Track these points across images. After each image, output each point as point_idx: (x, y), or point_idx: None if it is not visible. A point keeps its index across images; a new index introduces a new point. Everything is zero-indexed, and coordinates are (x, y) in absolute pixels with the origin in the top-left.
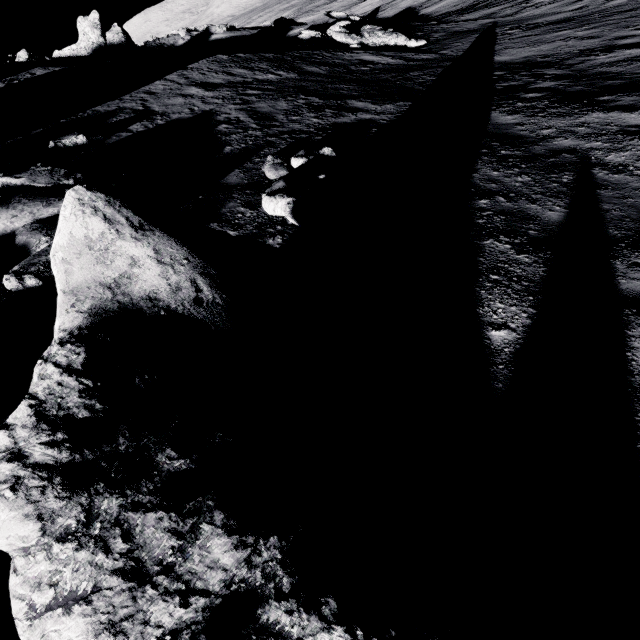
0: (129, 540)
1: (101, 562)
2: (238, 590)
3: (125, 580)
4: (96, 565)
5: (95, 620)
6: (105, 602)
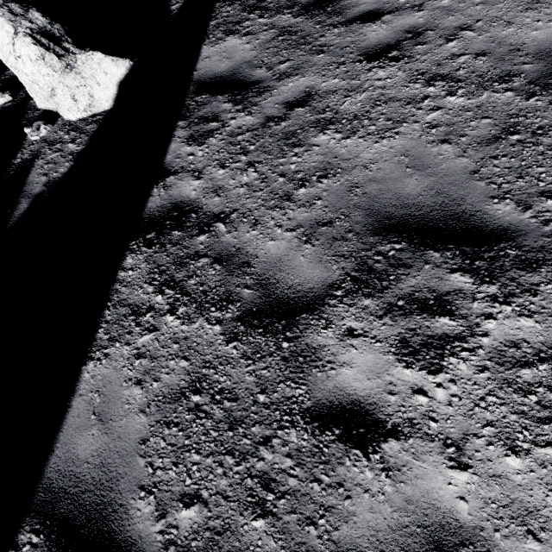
0: (9, 8)
1: (3, 11)
2: (51, 33)
3: (11, 14)
4: (2, 11)
5: (6, 19)
6: (7, 16)
